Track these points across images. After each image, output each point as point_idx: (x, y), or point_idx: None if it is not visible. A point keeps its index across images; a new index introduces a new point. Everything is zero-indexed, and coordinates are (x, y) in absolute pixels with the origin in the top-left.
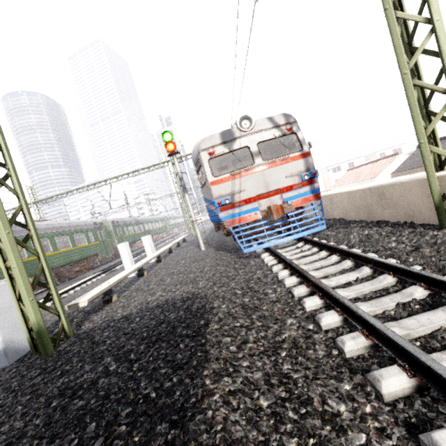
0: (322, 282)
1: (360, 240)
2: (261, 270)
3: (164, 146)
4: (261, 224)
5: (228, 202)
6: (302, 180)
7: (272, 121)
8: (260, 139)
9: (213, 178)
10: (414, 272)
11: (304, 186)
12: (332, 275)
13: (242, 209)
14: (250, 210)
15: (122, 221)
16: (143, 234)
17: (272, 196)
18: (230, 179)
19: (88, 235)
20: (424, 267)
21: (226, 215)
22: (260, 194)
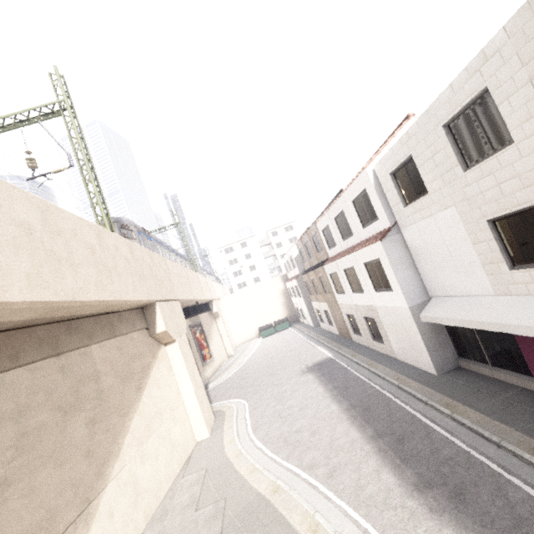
0: None
1: None
2: None
3: None
4: None
5: None
6: None
7: (101, 222)
8: None
9: None
10: None
11: None
12: None
13: None
14: None
15: None
16: None
17: None
18: None
19: None
20: None
21: None
22: None
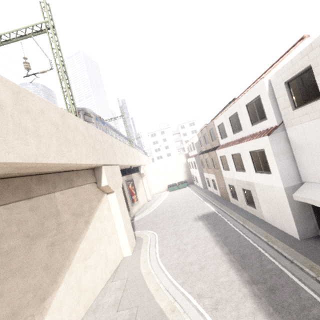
0: None
1: None
2: None
3: None
4: None
5: None
6: None
7: None
8: None
9: None
10: None
11: None
12: None
13: None
14: None
15: None
16: None
17: None
18: None
19: None
20: None
21: None
22: None
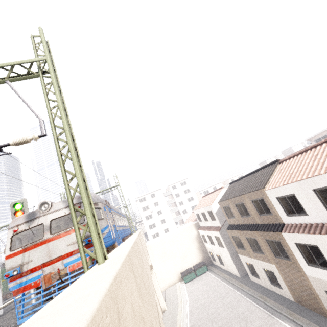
0: None
1: None
2: None
3: (14, 213)
4: (61, 282)
5: (16, 273)
6: None
7: (66, 203)
8: (54, 216)
9: (10, 252)
10: None
11: None
12: None
13: (28, 277)
14: (35, 278)
15: None
16: None
17: (55, 262)
18: (22, 252)
19: None
20: None
21: (15, 285)
22: (45, 262)
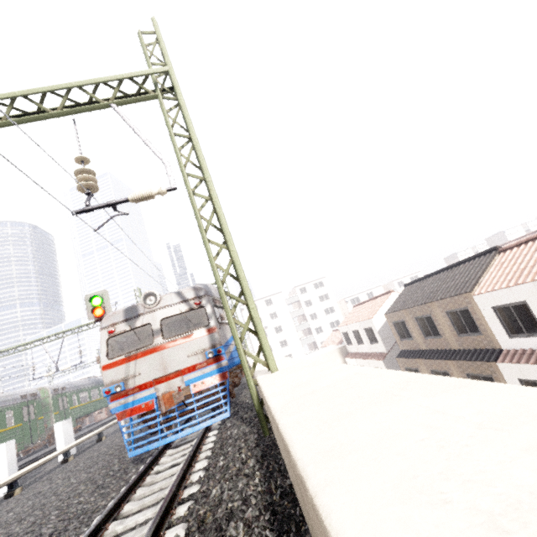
0: (87, 534)
1: (222, 443)
2: (118, 491)
3: (91, 311)
4: (174, 409)
5: (120, 389)
6: (206, 358)
7: (180, 296)
8: (165, 314)
9: (107, 360)
10: (152, 521)
11: (210, 364)
12: (147, 508)
13: (136, 397)
14: (146, 398)
15: (73, 386)
16: (104, 401)
17: (171, 378)
18: (125, 362)
19: (5, 415)
20: (188, 506)
21: (118, 405)
22: (158, 378)
